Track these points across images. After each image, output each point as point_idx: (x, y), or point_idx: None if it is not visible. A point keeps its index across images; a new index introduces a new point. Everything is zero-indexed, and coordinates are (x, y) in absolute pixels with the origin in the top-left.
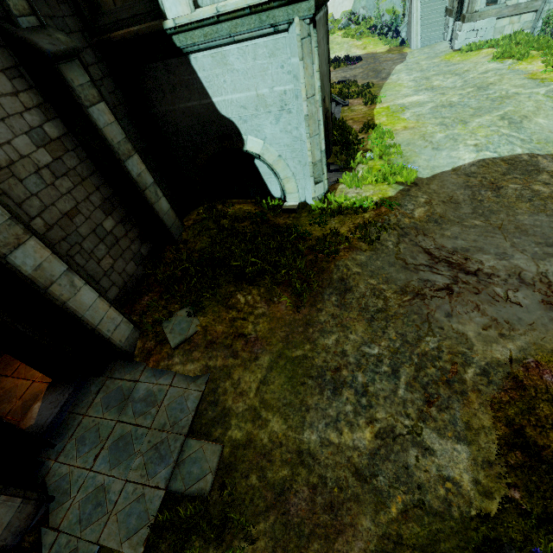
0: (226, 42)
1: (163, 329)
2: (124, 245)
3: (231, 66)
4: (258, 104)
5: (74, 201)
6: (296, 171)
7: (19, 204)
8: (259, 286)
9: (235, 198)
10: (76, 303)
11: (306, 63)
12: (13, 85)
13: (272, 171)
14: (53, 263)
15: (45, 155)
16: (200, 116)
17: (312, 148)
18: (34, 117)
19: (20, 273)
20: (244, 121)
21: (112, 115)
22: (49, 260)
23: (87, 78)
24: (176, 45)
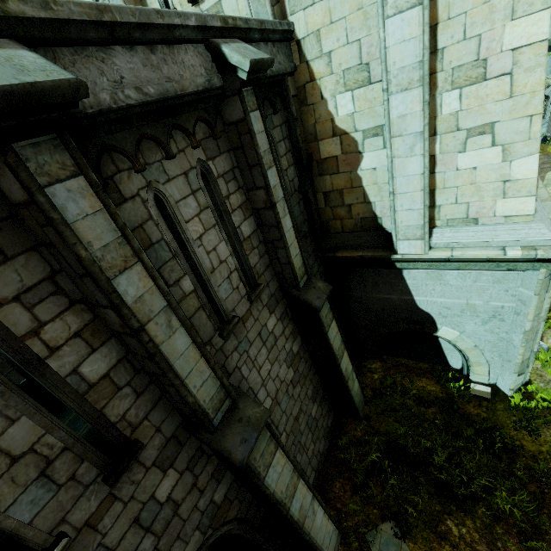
0: (448, 268)
1: (370, 547)
2: (320, 425)
3: (445, 281)
4: (465, 308)
5: (300, 402)
6: (492, 360)
7: (277, 426)
8: (472, 515)
9: (404, 357)
10: (314, 529)
11: (540, 295)
12: (283, 325)
13: (460, 352)
14: (306, 496)
15: (291, 371)
16: (395, 304)
17: (523, 352)
18: (289, 343)
19: (294, 522)
20: (444, 316)
21: (336, 326)
22: (305, 495)
23: (328, 306)
24: (396, 266)
